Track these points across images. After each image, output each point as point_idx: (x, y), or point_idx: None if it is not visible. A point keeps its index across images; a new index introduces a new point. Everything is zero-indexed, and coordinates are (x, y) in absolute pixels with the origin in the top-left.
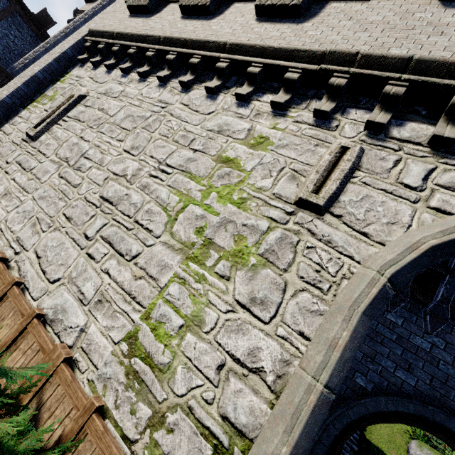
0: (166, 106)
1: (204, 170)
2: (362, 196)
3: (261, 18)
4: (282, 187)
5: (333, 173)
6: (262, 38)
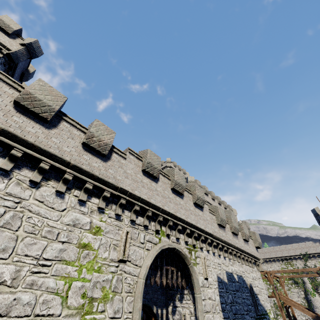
0: (20, 201)
1: (74, 255)
2: (134, 250)
3: (85, 147)
4: (112, 254)
5: (126, 244)
6: (90, 165)
